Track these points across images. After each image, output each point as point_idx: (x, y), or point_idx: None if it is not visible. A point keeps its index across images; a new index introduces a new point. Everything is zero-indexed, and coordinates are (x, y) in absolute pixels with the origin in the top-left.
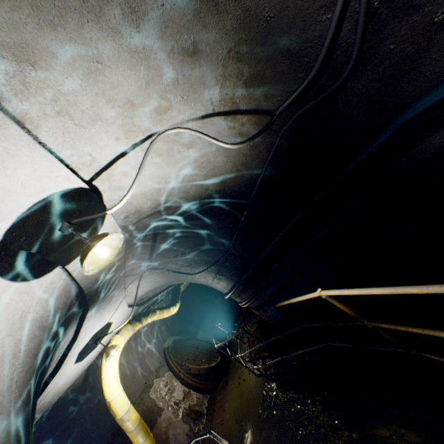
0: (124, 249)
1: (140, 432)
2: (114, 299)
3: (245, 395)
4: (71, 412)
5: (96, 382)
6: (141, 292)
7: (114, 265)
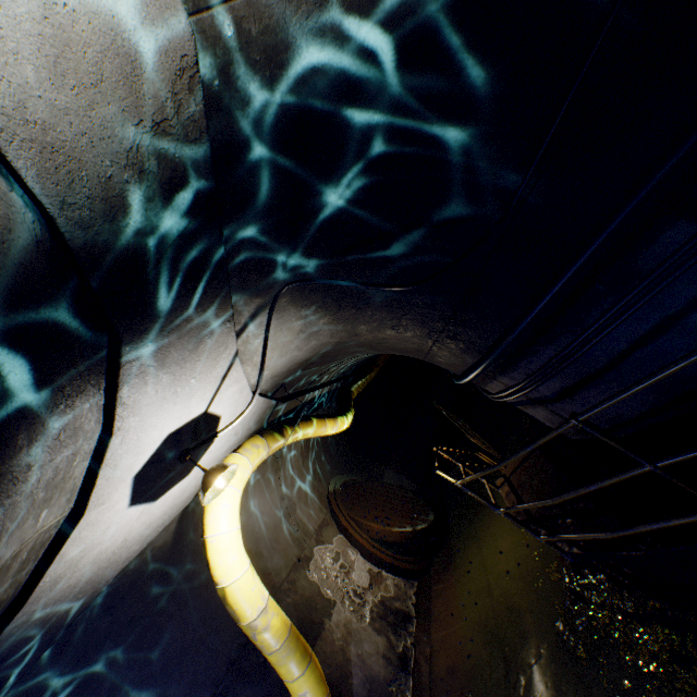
0: (201, 122)
1: (292, 655)
2: (206, 345)
3: (500, 591)
4: (154, 601)
5: (200, 546)
6: (277, 361)
7: (173, 181)
